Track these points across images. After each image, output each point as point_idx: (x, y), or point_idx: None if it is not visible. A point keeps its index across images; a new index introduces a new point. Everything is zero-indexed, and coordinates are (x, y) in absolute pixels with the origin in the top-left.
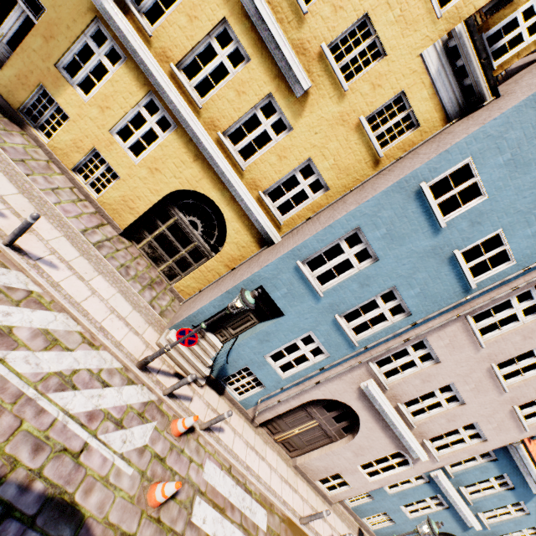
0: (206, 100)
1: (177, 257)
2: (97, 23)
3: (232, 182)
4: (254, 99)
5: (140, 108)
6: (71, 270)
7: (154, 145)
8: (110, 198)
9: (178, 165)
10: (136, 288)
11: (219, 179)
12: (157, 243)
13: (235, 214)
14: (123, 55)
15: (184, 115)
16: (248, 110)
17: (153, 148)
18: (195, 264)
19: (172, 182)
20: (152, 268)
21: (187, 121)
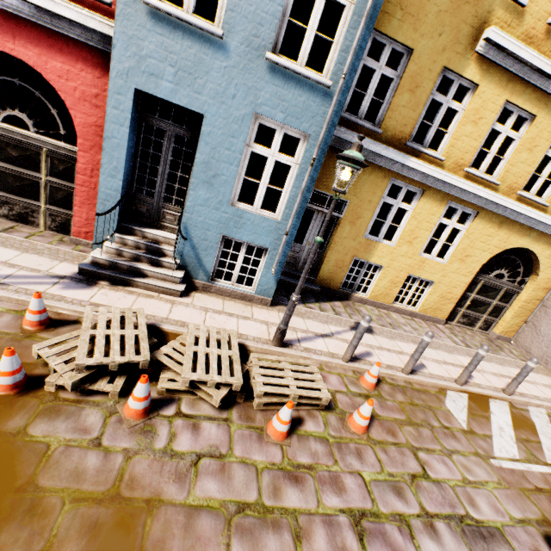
0: (497, 175)
1: (489, 310)
2: (390, 181)
3: (546, 223)
4: (545, 145)
5: (440, 220)
6: (510, 378)
7: (458, 239)
8: (429, 303)
9: (485, 240)
10: (506, 356)
11: (524, 227)
12: (468, 310)
13: (544, 245)
14: (417, 190)
15: (493, 200)
16: (541, 157)
17: (457, 242)
18: (506, 305)
19: (482, 256)
20: (472, 332)
21: (489, 203)
